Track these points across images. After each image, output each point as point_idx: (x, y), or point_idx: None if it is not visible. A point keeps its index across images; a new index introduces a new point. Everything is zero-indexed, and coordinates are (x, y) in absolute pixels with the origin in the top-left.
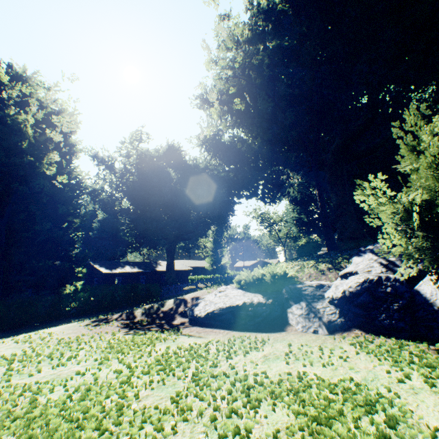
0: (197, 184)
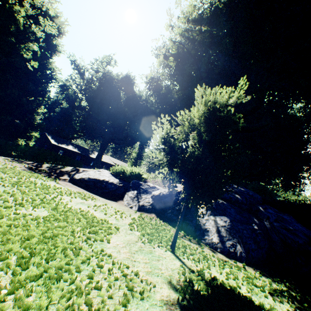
0: (135, 108)
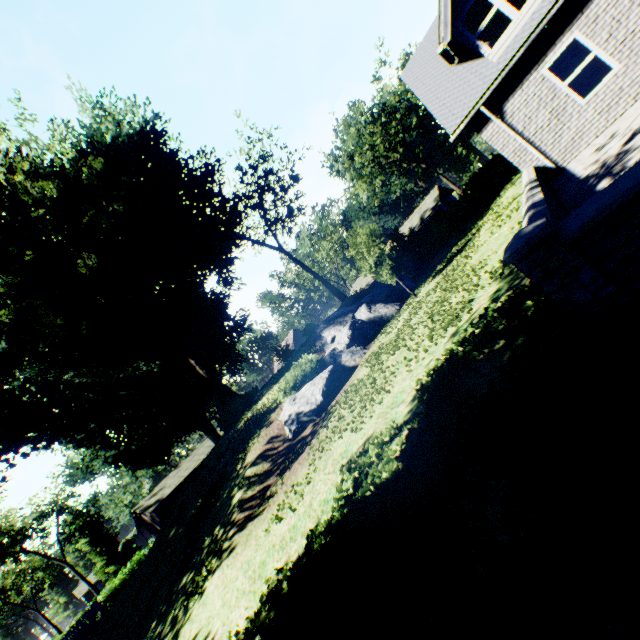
0: None
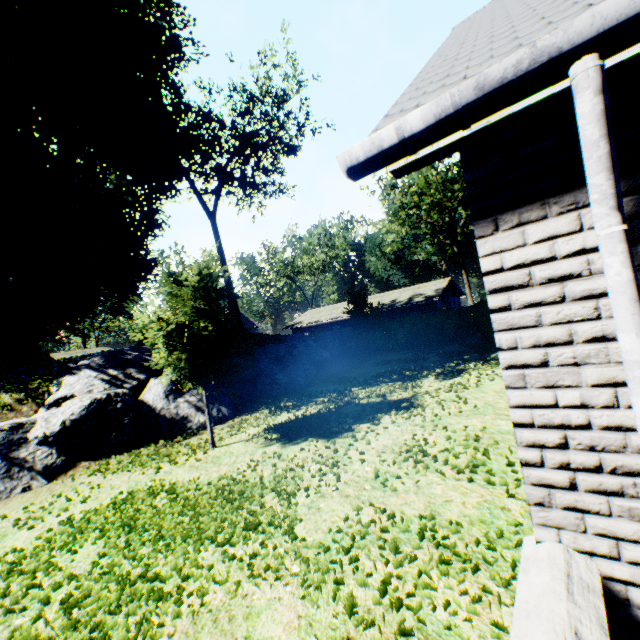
0: None
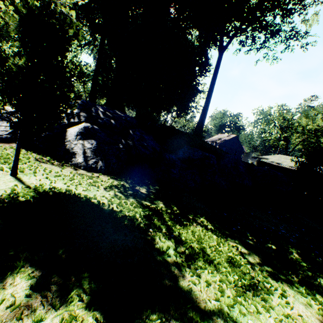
0: None
